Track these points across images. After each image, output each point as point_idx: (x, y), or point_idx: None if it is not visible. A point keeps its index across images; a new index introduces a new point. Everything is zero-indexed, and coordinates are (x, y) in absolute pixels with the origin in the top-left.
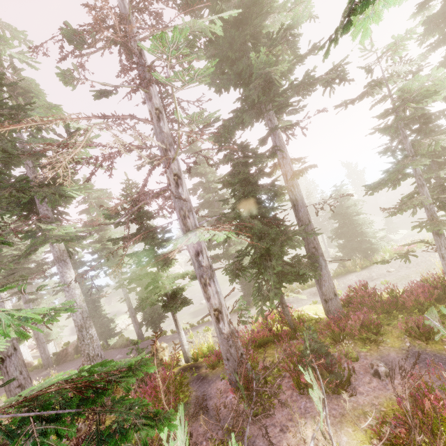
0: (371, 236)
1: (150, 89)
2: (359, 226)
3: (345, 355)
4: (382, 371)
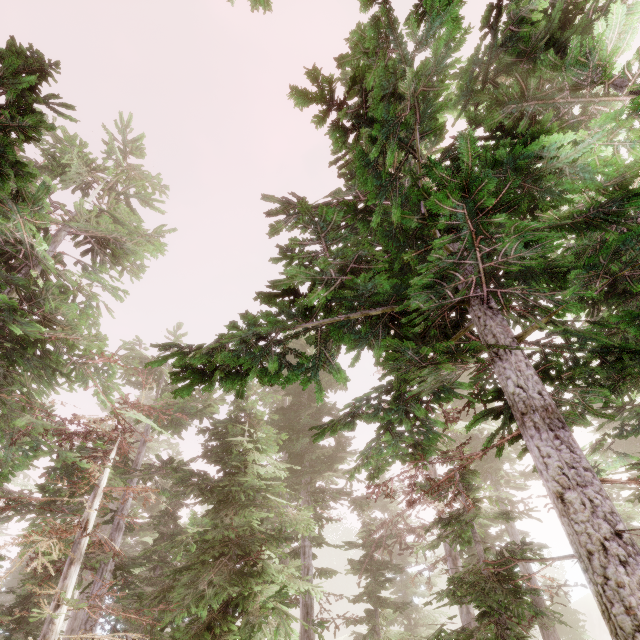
0: None
1: None
2: None
3: None
4: None
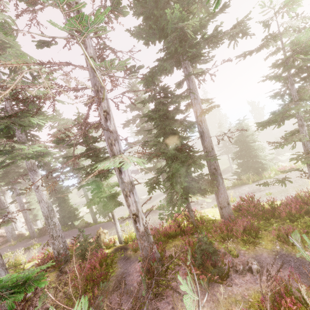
0: (263, 158)
1: (86, 41)
2: (254, 150)
3: (229, 252)
4: (255, 268)
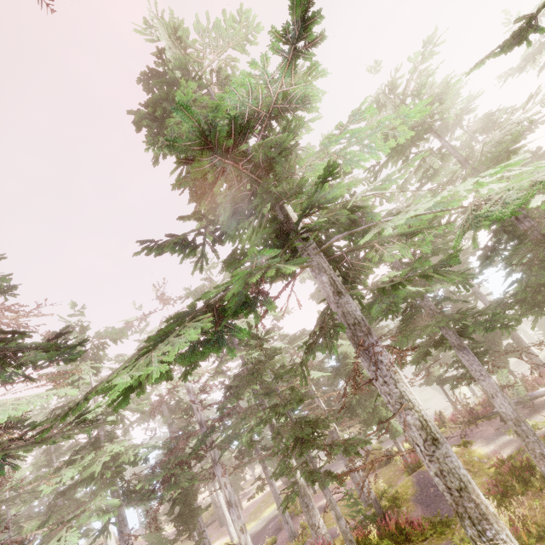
0: None
1: None
2: None
3: None
4: None
